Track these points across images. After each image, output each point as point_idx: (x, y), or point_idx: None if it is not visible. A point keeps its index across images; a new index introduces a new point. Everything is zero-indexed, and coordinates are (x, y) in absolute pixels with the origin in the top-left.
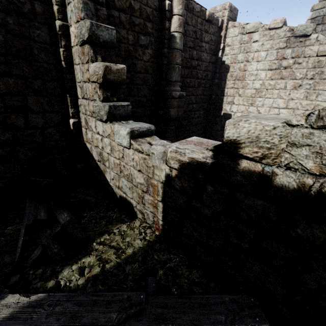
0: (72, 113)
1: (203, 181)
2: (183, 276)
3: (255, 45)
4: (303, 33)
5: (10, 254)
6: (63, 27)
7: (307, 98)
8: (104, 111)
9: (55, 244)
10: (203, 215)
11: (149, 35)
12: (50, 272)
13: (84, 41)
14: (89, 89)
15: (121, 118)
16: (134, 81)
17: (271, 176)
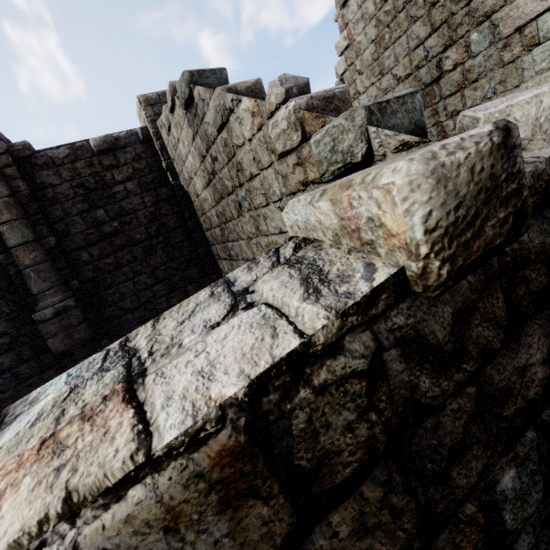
0: None
1: None
2: None
3: (181, 147)
4: (184, 98)
5: None
6: None
7: (259, 231)
8: None
9: None
10: None
11: None
12: None
13: None
14: None
15: None
16: None
17: None
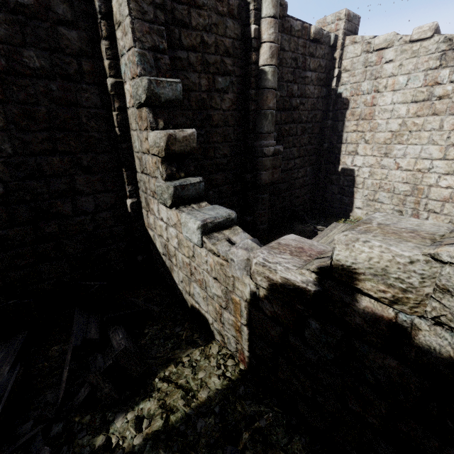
0: (130, 192)
1: (304, 313)
2: (279, 445)
3: (388, 66)
4: None
5: (53, 390)
6: (116, 86)
7: None
8: (168, 195)
9: (106, 382)
10: (306, 360)
11: (229, 75)
12: (100, 421)
13: (141, 104)
14: (150, 163)
15: (191, 200)
16: (210, 138)
17: (410, 330)
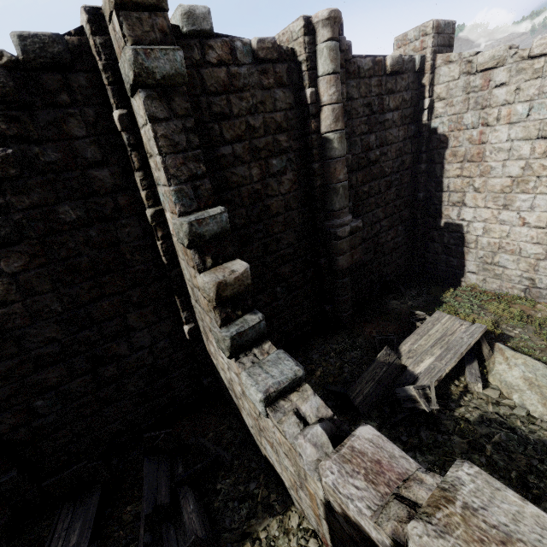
0: (185, 318)
1: None
2: None
3: (500, 92)
4: None
5: None
6: (156, 215)
7: None
8: (225, 346)
9: None
10: None
11: (285, 153)
12: None
13: (184, 246)
14: (202, 300)
15: (252, 343)
16: (270, 230)
17: None
